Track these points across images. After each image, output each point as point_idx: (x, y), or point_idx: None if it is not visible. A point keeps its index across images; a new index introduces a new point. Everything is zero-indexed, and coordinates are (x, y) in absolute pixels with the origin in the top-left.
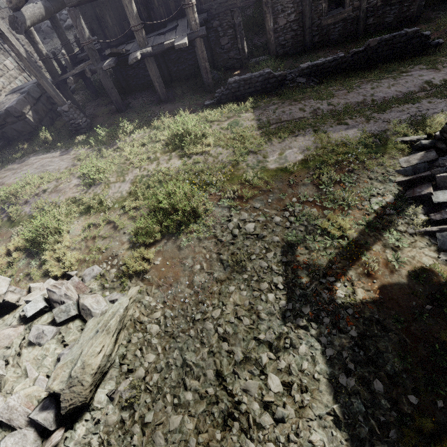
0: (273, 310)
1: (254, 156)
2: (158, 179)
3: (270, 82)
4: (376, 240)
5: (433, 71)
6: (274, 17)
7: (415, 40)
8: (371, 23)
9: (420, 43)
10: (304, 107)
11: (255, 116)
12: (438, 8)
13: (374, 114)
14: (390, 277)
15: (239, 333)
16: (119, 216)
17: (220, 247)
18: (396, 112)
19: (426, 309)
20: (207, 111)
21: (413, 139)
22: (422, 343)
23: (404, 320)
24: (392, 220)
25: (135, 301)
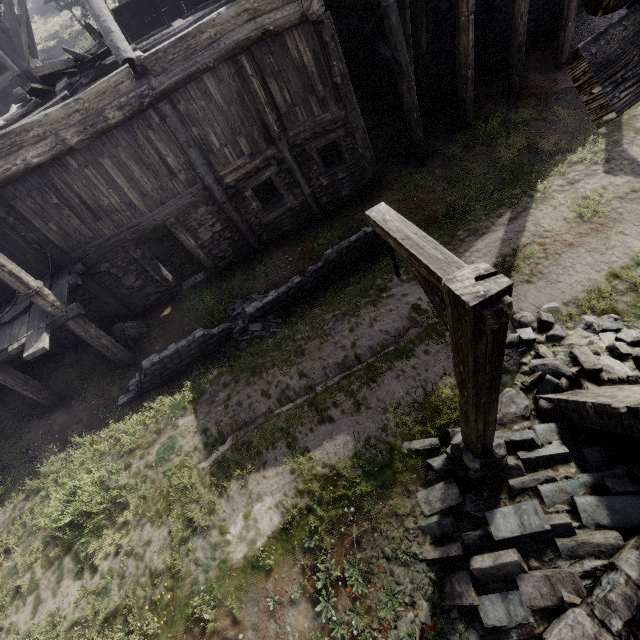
0: None
1: (204, 539)
2: None
3: (212, 342)
4: None
5: (416, 285)
6: (193, 234)
7: None
8: (326, 202)
9: None
10: (268, 389)
11: (199, 425)
12: (397, 160)
13: (364, 389)
14: None
15: None
16: None
17: None
18: (390, 381)
19: None
20: (123, 422)
21: (424, 447)
22: None
23: None
24: None
25: None
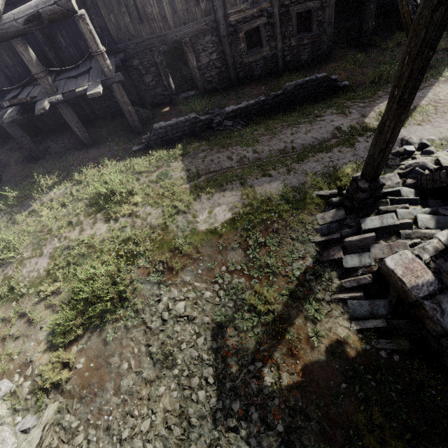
0: (204, 411)
1: (183, 216)
2: (81, 251)
3: (198, 126)
4: (299, 312)
5: (342, 116)
6: (196, 56)
7: (326, 83)
8: (289, 60)
9: (330, 86)
10: (232, 155)
11: (185, 166)
12: (345, 45)
13: (294, 164)
14: (311, 355)
15: (169, 447)
16: (34, 306)
17: (149, 336)
18: (312, 162)
19: (342, 387)
20: (135, 159)
21: (327, 194)
22: (339, 429)
23: (324, 404)
24: (312, 288)
25: (54, 423)
